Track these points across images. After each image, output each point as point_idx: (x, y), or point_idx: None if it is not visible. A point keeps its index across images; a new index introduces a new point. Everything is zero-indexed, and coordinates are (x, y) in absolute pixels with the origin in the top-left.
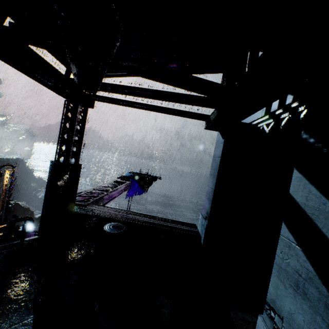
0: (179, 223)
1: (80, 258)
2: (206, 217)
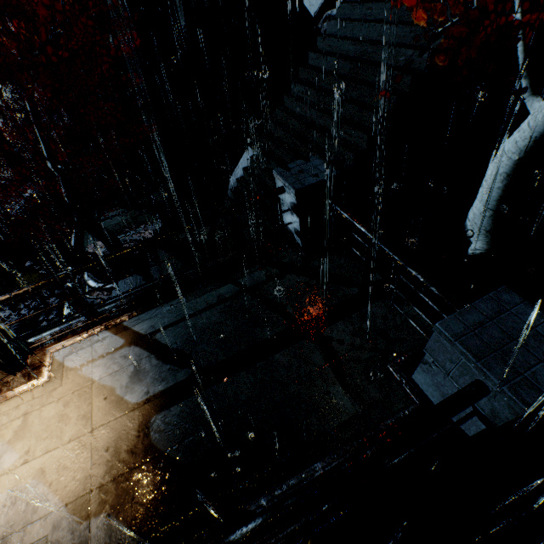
0: None
1: None
2: None
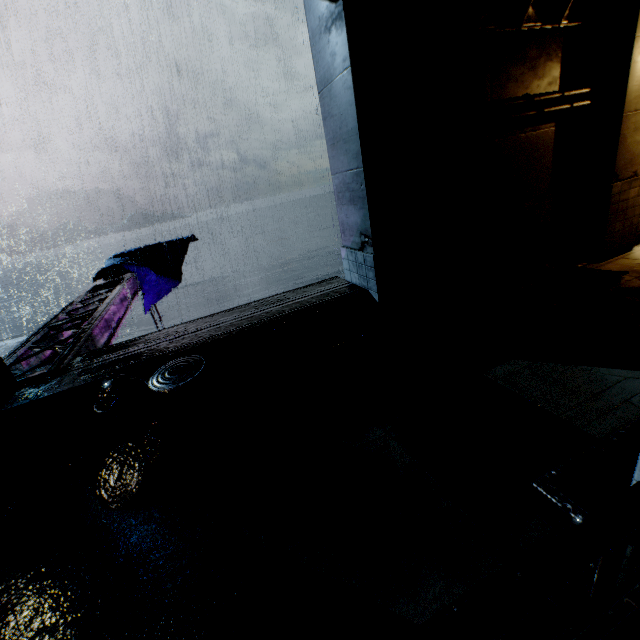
0: (306, 290)
1: (142, 484)
2: (363, 243)
